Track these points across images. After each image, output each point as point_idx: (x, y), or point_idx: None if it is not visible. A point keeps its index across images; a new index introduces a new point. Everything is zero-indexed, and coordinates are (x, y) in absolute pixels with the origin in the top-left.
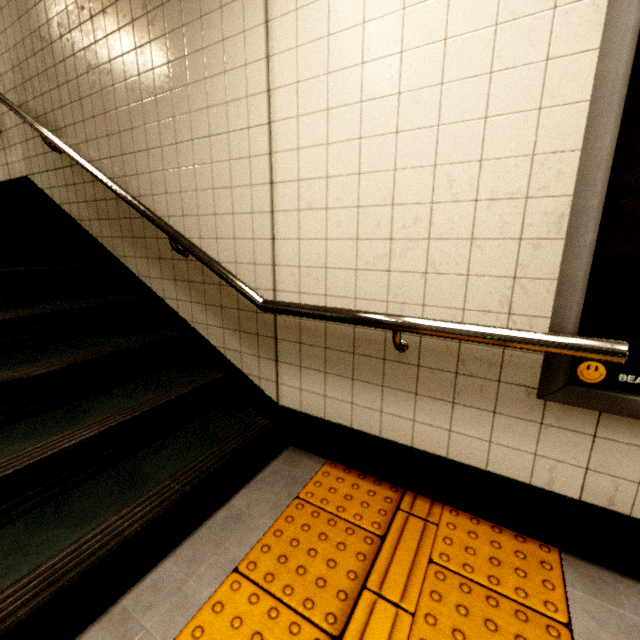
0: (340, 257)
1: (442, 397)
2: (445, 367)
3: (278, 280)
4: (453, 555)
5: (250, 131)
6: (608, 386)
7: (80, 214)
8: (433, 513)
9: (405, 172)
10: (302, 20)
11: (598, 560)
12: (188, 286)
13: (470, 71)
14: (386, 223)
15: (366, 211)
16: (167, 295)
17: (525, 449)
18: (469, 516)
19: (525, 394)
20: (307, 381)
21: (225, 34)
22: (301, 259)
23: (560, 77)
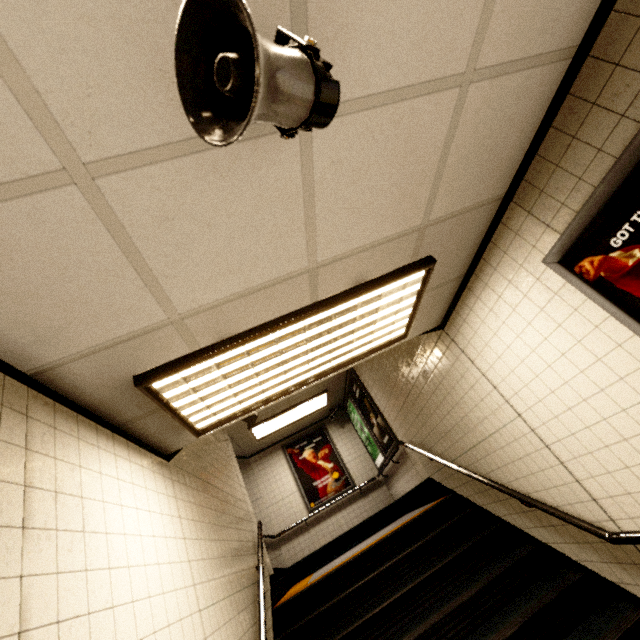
0: (629, 483)
1: None
2: None
3: (606, 511)
4: None
5: (513, 422)
6: None
7: (464, 492)
8: None
9: (610, 419)
10: (496, 369)
11: None
12: (554, 529)
13: (588, 362)
14: (633, 452)
15: (613, 448)
16: (547, 540)
17: None
18: None
19: None
20: None
21: (470, 385)
22: (606, 491)
23: (635, 349)
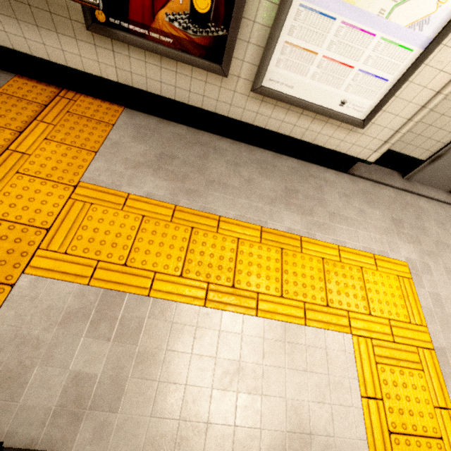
0: None
1: (50, 29)
2: (43, 8)
3: None
4: (79, 110)
5: None
6: (108, 25)
7: None
8: (75, 97)
9: None
10: None
11: (136, 109)
12: None
13: None
14: None
15: None
16: None
17: (94, 59)
18: (93, 98)
19: (83, 28)
20: None
21: None
22: None
23: None
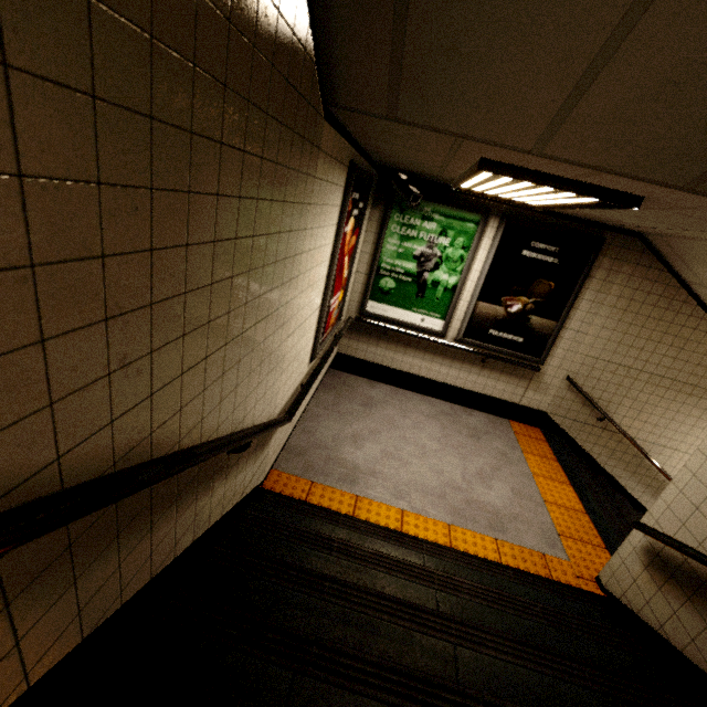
0: None
1: None
2: None
3: None
4: None
5: None
6: None
7: (592, 449)
8: None
9: None
10: None
11: None
12: None
13: None
14: None
15: None
16: (641, 499)
17: None
18: None
19: None
20: None
21: None
22: None
23: None
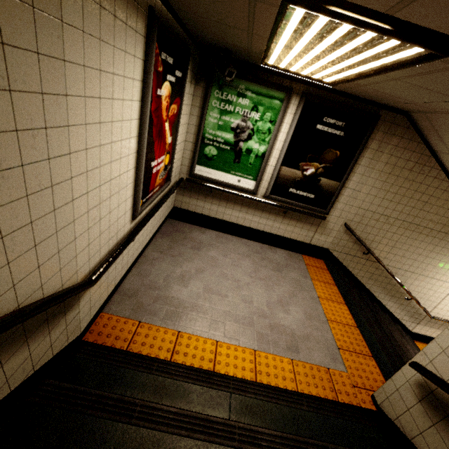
0: None
1: None
2: None
3: (433, 310)
4: None
5: None
6: None
7: (358, 273)
8: None
9: None
10: None
11: None
12: (399, 305)
13: None
14: None
15: None
16: (387, 305)
17: None
18: None
19: None
20: (424, 328)
21: None
22: (443, 308)
23: None
